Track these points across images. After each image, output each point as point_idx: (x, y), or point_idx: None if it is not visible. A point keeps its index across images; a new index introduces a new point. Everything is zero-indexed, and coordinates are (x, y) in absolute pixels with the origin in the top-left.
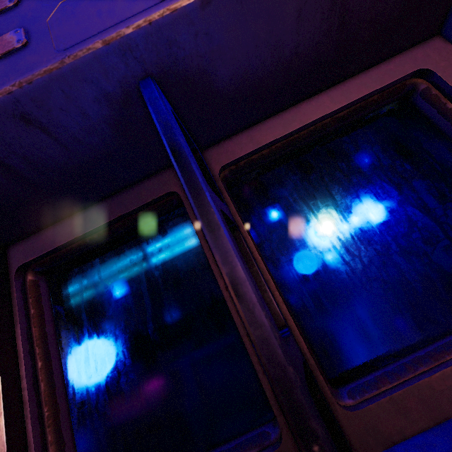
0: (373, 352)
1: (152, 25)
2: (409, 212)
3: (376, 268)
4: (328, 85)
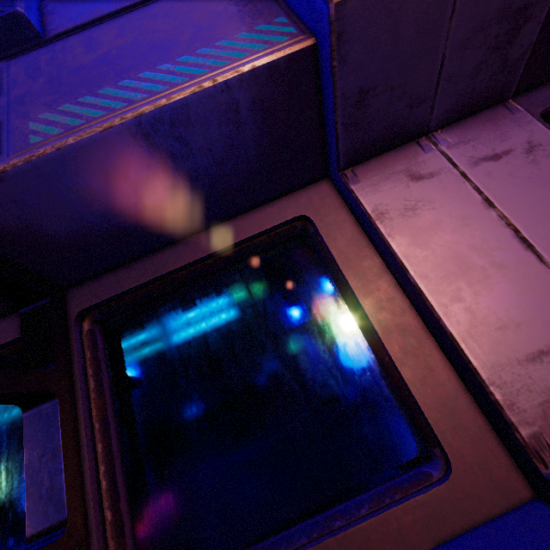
0: (201, 546)
1: None
2: (279, 373)
3: (230, 439)
4: (206, 225)
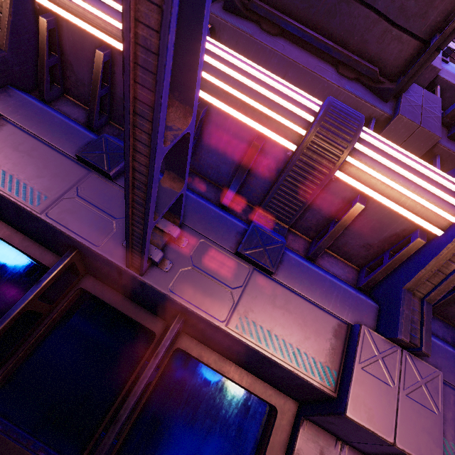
0: None
1: (197, 315)
2: (210, 452)
3: None
4: (245, 368)
